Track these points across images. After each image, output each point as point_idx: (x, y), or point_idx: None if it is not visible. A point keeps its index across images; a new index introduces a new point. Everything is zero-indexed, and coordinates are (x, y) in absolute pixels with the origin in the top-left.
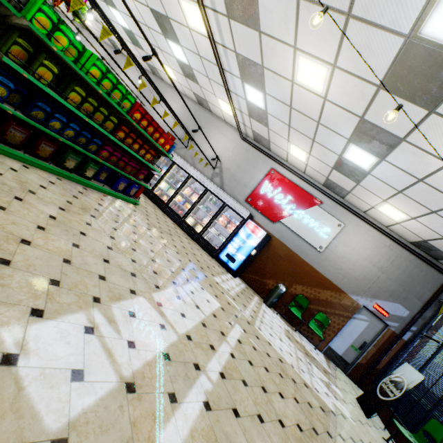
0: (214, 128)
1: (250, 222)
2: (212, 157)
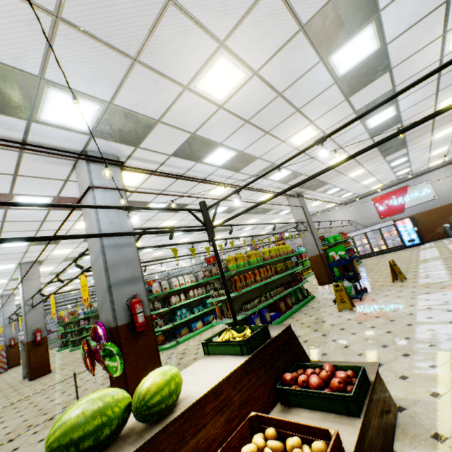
0: (329, 214)
1: (397, 223)
2: (344, 223)
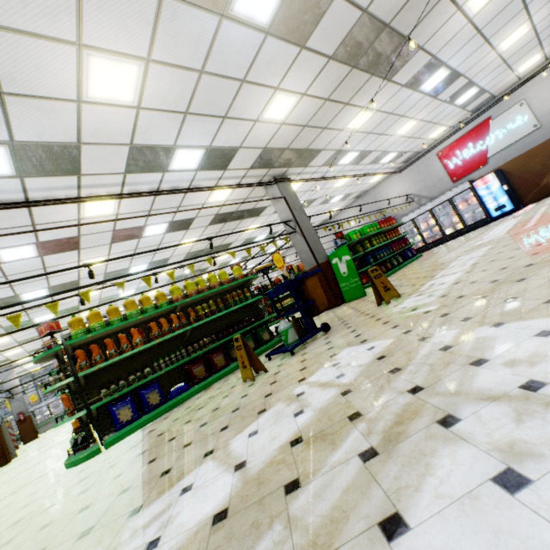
0: (381, 192)
1: (475, 184)
2: (403, 200)
